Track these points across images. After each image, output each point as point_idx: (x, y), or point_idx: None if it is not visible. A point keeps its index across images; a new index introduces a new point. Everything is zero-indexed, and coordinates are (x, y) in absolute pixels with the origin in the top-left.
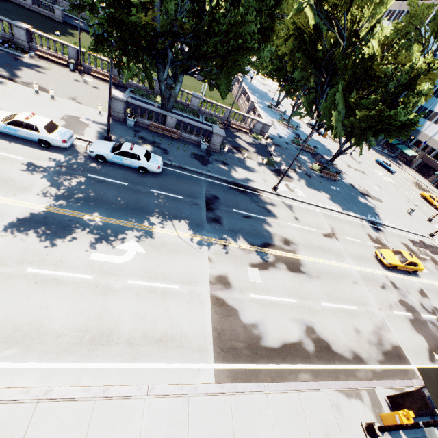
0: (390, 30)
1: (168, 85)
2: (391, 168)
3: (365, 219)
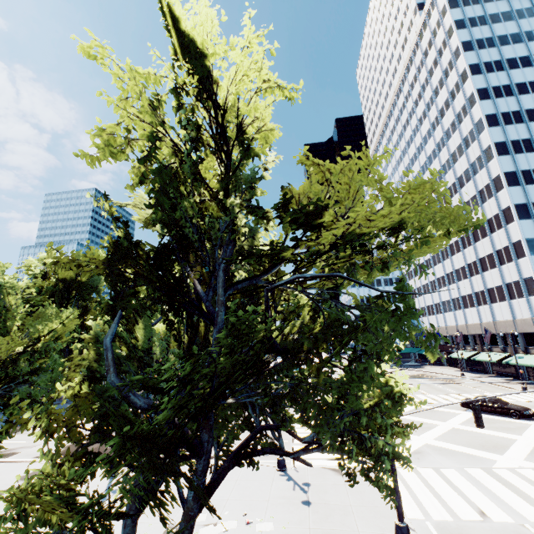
0: None
1: None
2: None
3: None
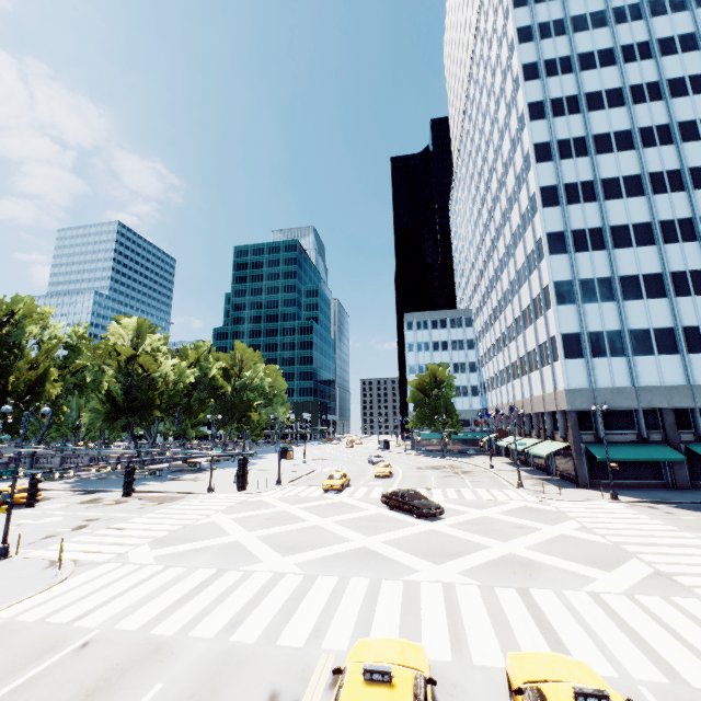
0: (199, 354)
1: (30, 454)
2: (375, 459)
3: (86, 490)
